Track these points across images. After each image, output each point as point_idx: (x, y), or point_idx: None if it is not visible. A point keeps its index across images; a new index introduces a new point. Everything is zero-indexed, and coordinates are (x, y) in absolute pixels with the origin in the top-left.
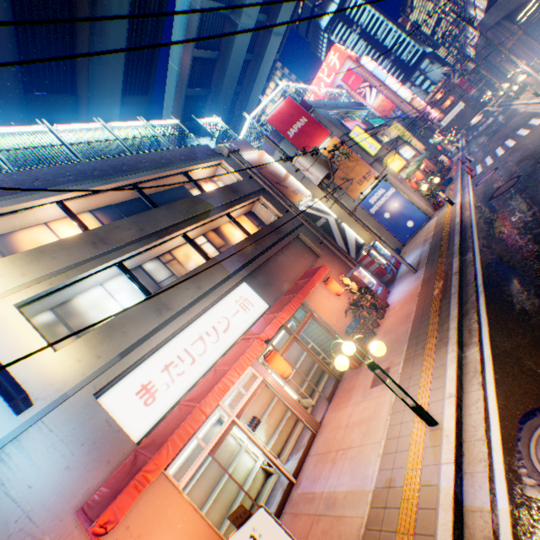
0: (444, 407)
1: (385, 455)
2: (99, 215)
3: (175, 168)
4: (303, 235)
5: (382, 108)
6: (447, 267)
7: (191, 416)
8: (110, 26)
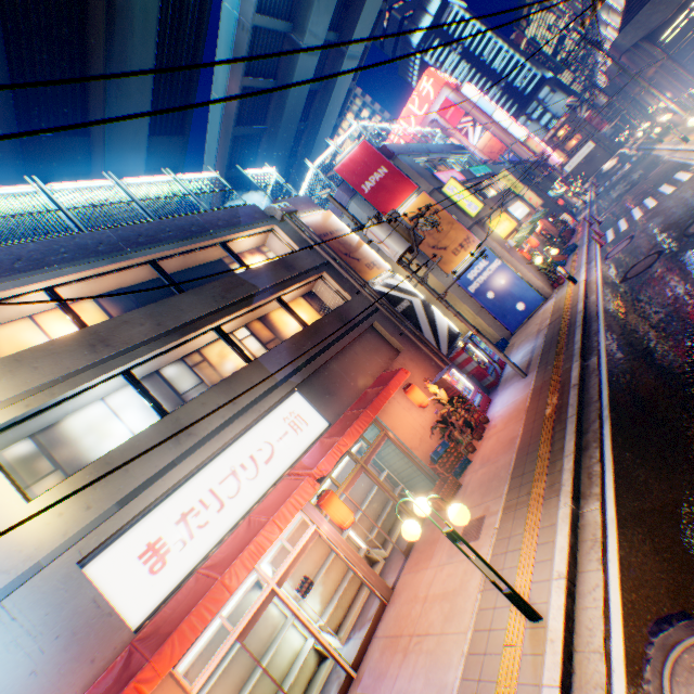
0: (550, 594)
1: (470, 655)
2: (104, 303)
3: (209, 237)
4: (378, 324)
5: (489, 149)
6: (564, 376)
7: (209, 594)
8: (133, 49)
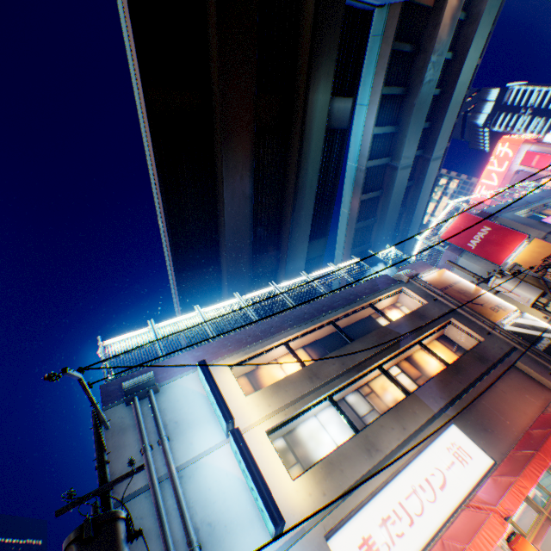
0: None
1: None
2: (306, 349)
3: (361, 301)
4: (519, 362)
5: None
6: None
7: None
8: (304, 203)
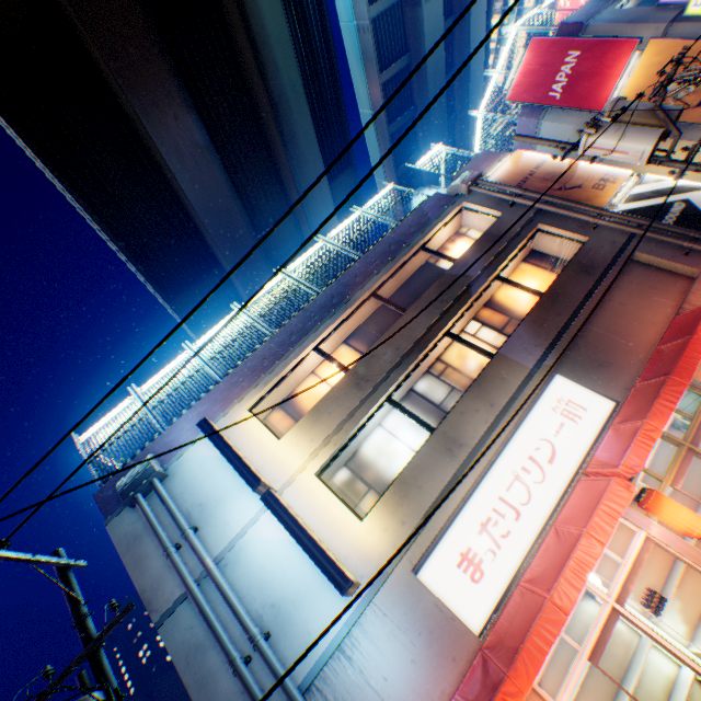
0: None
1: None
2: (350, 344)
3: (407, 250)
4: (640, 255)
5: None
6: None
7: (541, 614)
8: (295, 124)
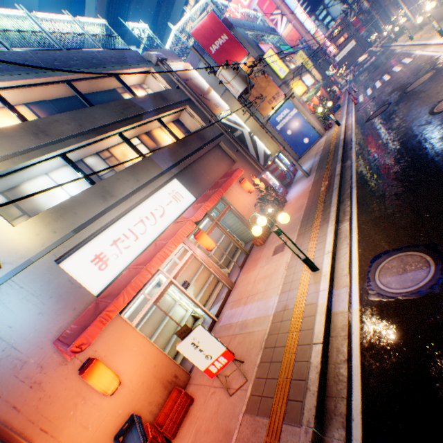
0: (323, 260)
1: (282, 293)
2: (35, 109)
3: (106, 70)
4: (223, 144)
5: (290, 38)
6: (332, 171)
7: (140, 274)
8: None
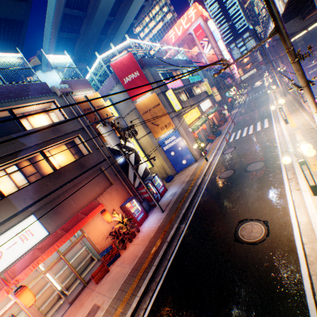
0: None
1: None
2: None
3: None
4: (104, 168)
5: (211, 59)
6: (169, 229)
7: None
8: None
